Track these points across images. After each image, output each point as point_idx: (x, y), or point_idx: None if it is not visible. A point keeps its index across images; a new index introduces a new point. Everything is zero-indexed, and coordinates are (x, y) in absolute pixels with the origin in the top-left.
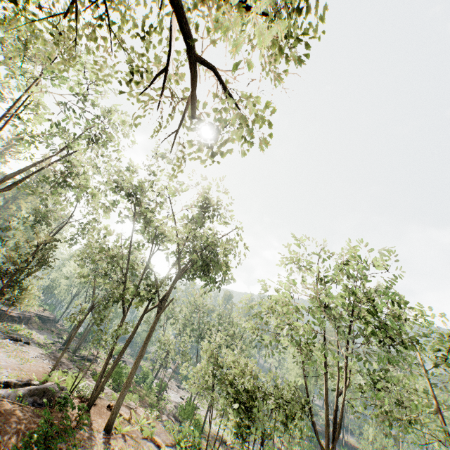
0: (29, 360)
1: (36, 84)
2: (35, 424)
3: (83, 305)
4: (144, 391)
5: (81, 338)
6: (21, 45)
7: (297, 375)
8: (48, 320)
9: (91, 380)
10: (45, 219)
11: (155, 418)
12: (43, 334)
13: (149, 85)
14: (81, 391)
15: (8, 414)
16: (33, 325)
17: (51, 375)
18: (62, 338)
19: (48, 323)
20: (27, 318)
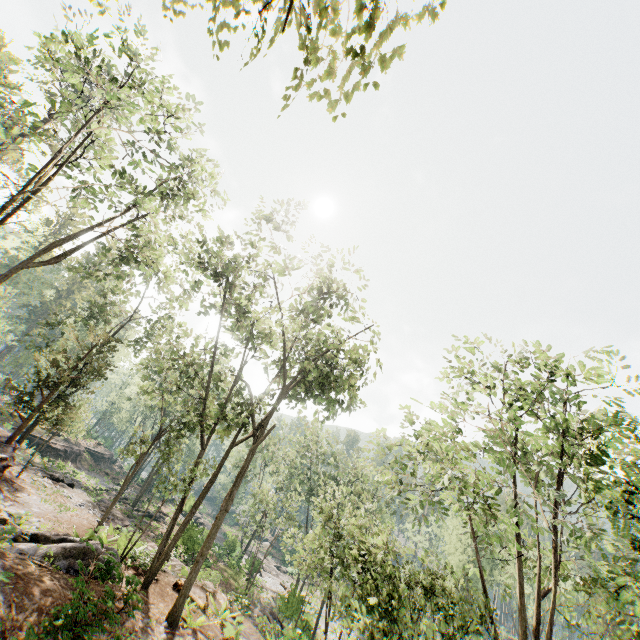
0: (71, 508)
1: (97, 123)
2: (67, 600)
3: (147, 433)
4: (228, 570)
5: (145, 485)
6: None
7: (460, 563)
8: (102, 459)
9: (153, 545)
10: (103, 313)
11: (244, 611)
12: (95, 477)
13: None
14: (138, 560)
15: (30, 580)
16: (82, 464)
17: (98, 531)
18: (120, 484)
19: (102, 462)
20: (75, 453)
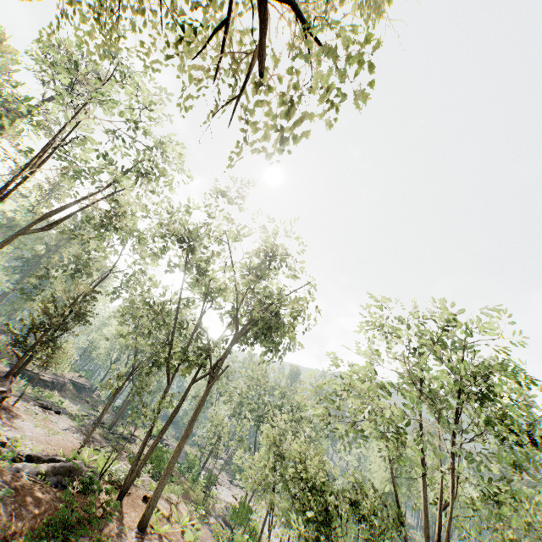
0: (58, 432)
1: (84, 113)
2: (56, 510)
3: (122, 370)
4: (189, 484)
5: (119, 412)
6: (56, 17)
7: (383, 479)
8: (83, 389)
9: (126, 463)
10: (86, 268)
11: (201, 519)
12: (77, 404)
13: (206, 44)
14: (114, 476)
15: (26, 494)
16: (66, 393)
17: (81, 452)
18: (98, 411)
19: (83, 391)
20: (61, 384)
